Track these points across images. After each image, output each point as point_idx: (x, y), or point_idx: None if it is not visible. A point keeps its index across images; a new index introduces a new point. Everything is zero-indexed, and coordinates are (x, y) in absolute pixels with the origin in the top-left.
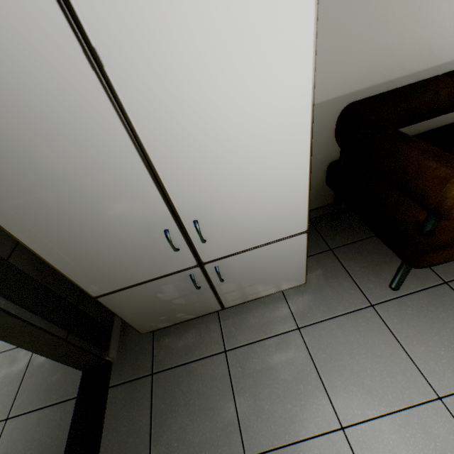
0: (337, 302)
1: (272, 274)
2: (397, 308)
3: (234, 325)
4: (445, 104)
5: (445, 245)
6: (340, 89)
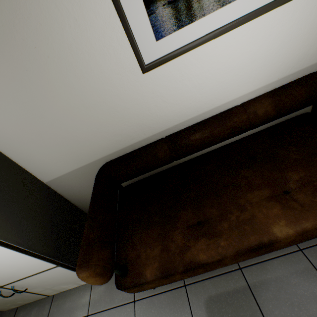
0: (117, 295)
1: (63, 281)
2: (147, 306)
3: (57, 306)
4: (167, 159)
5: (127, 287)
6: (96, 156)
